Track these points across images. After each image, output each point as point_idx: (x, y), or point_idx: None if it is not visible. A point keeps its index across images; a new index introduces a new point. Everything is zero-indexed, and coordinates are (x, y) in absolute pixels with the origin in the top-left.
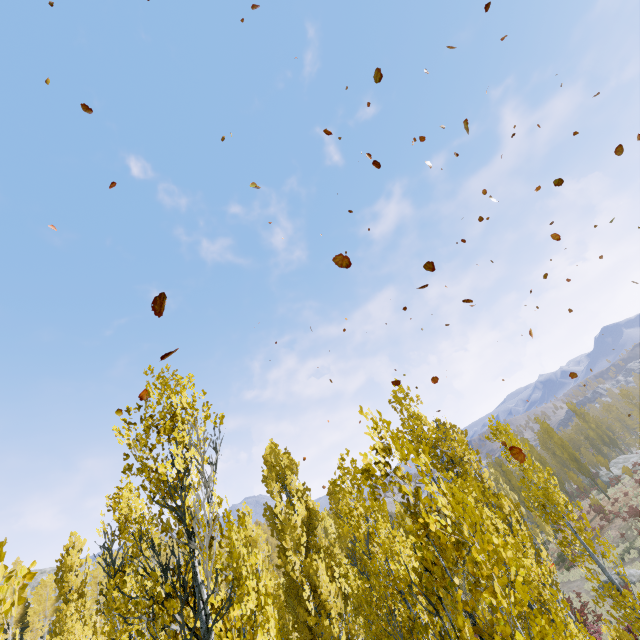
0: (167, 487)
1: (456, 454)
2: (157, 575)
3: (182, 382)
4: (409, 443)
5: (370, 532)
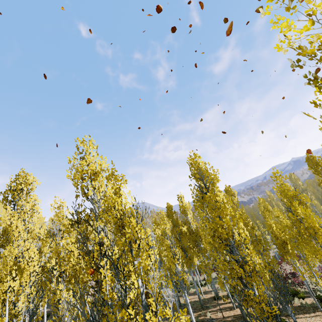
0: None
1: None
2: None
3: None
4: None
5: None
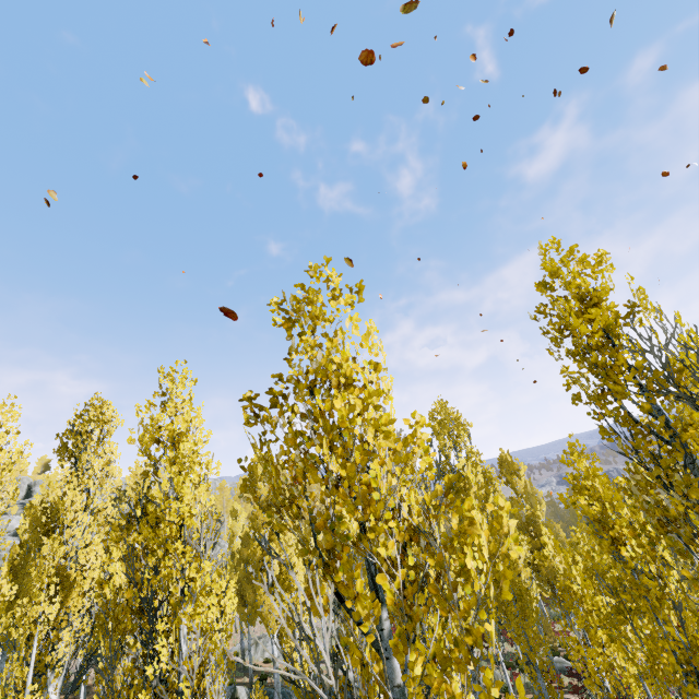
0: (658, 378)
1: None
2: None
3: (606, 259)
4: None
5: None
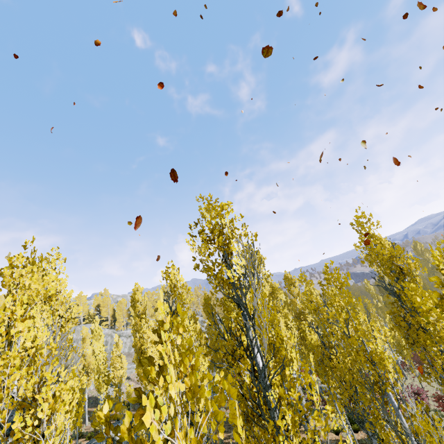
0: (228, 284)
1: (409, 268)
2: (233, 342)
3: (226, 208)
4: (366, 256)
5: (346, 318)
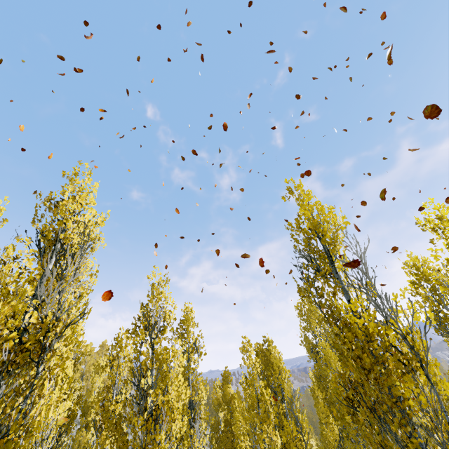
0: None
1: None
2: None
3: None
4: None
5: None
